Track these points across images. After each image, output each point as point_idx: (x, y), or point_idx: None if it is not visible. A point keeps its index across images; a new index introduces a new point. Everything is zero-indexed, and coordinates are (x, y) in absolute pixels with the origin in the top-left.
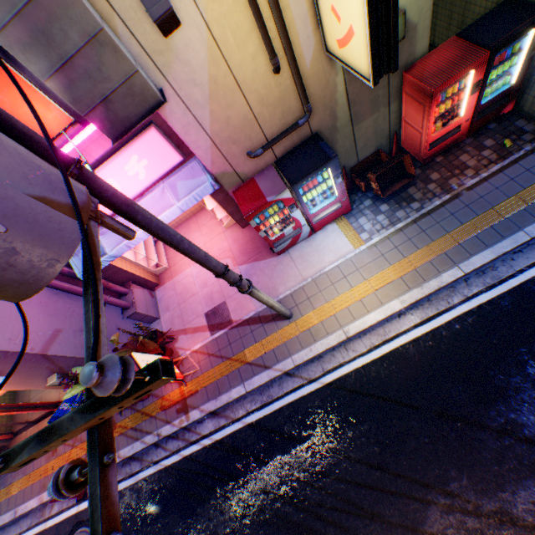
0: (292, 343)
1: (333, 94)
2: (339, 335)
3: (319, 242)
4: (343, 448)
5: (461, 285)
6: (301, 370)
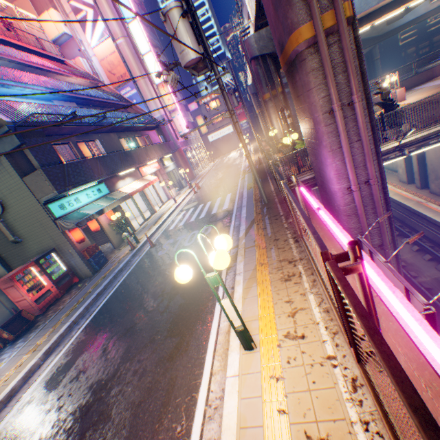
0: None
1: None
2: None
3: None
4: None
5: (76, 326)
6: None
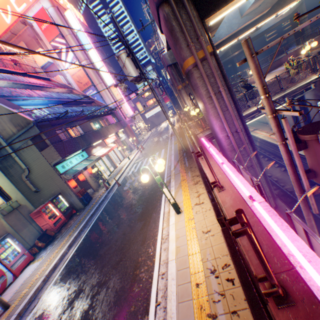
0: (14, 310)
1: (3, 224)
2: (42, 278)
3: (22, 276)
4: (61, 299)
5: (83, 232)
6: (25, 314)
